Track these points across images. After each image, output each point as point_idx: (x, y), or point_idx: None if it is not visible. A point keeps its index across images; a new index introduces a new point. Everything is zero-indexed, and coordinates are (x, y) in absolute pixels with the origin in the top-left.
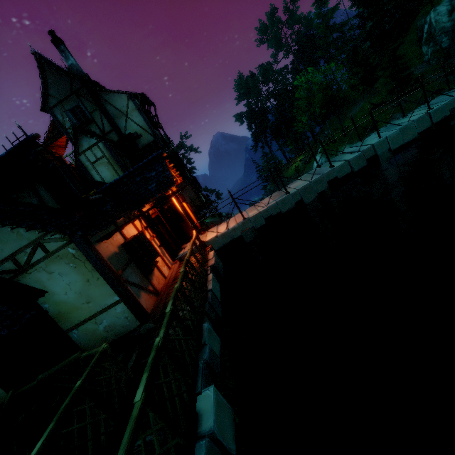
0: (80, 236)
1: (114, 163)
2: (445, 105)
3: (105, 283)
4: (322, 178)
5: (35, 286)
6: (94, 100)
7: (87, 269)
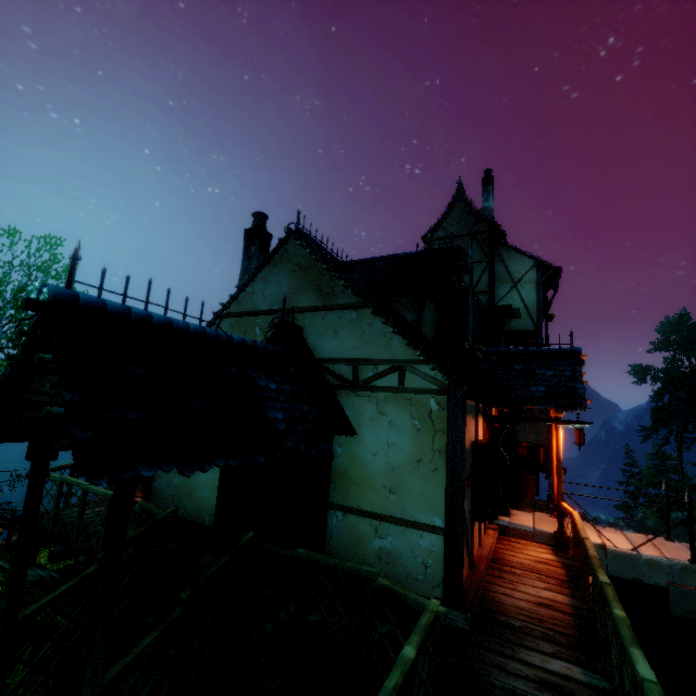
0: (466, 393)
1: None
2: None
3: (440, 484)
4: None
5: (350, 415)
6: (489, 251)
7: (432, 445)
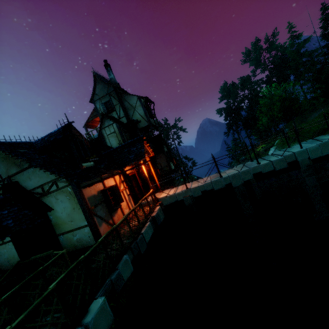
0: (75, 182)
1: (119, 137)
2: None
3: (82, 212)
4: (249, 171)
5: (49, 204)
6: (118, 99)
7: (75, 202)
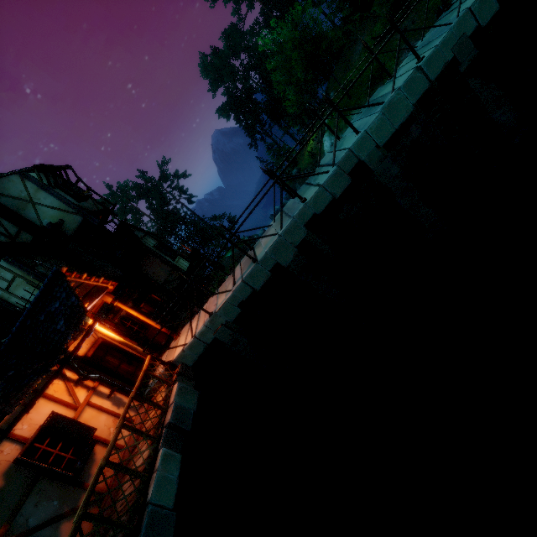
0: None
1: (34, 280)
2: (441, 44)
3: None
4: (295, 224)
5: None
6: None
7: None
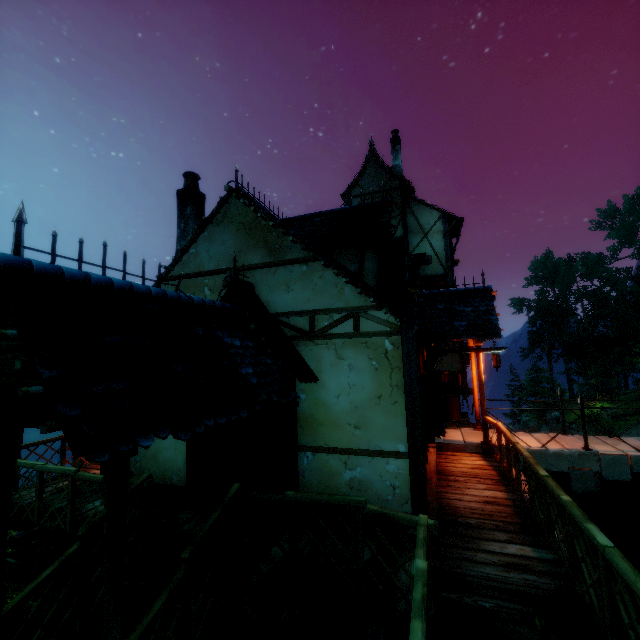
0: (418, 332)
1: None
2: None
3: (400, 415)
4: None
5: (310, 363)
6: (402, 205)
7: (390, 381)
